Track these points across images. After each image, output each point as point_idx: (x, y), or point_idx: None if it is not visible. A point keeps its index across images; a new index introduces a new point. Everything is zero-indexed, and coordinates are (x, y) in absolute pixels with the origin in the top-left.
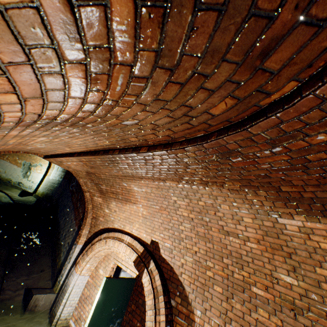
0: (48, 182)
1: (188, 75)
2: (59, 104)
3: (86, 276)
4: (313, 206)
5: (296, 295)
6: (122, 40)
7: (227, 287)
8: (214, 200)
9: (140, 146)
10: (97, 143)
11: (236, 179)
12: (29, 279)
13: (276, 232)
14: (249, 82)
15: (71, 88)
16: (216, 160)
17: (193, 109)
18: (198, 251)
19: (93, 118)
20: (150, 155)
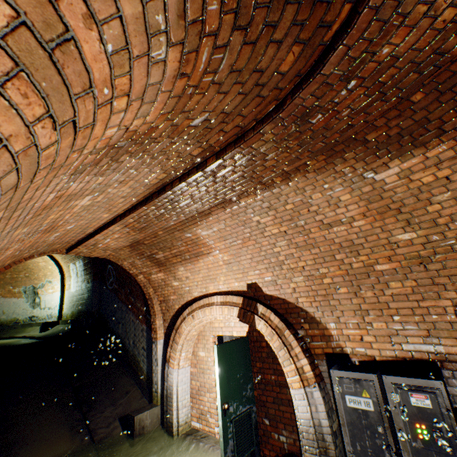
0: (73, 297)
1: (260, 30)
2: (149, 106)
3: (186, 367)
4: (403, 141)
5: (419, 247)
6: (212, 8)
7: (350, 283)
8: (303, 194)
9: (205, 160)
10: (150, 183)
11: (321, 149)
12: (117, 408)
13: (378, 194)
14: (311, 20)
15: (166, 78)
16: (296, 131)
17: (264, 74)
18: (305, 264)
19: (166, 125)
20: (220, 164)
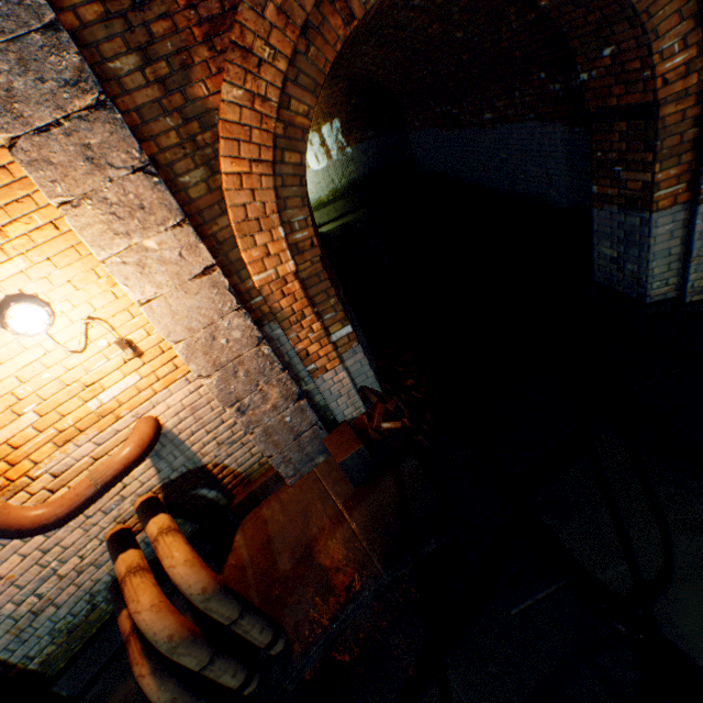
0: (324, 175)
1: None
2: None
3: None
4: None
5: None
6: None
7: None
8: None
9: None
10: None
11: None
12: None
13: None
14: None
15: None
16: None
17: None
18: None
19: None
20: None
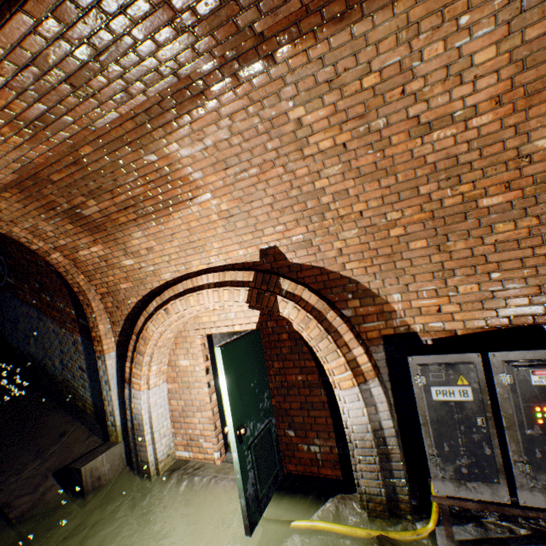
0: None
1: None
2: None
3: (160, 385)
4: None
5: None
6: None
7: (434, 232)
8: (410, 44)
9: None
10: None
11: None
12: (47, 461)
13: None
14: None
15: None
16: None
17: None
18: (366, 208)
19: None
20: None
